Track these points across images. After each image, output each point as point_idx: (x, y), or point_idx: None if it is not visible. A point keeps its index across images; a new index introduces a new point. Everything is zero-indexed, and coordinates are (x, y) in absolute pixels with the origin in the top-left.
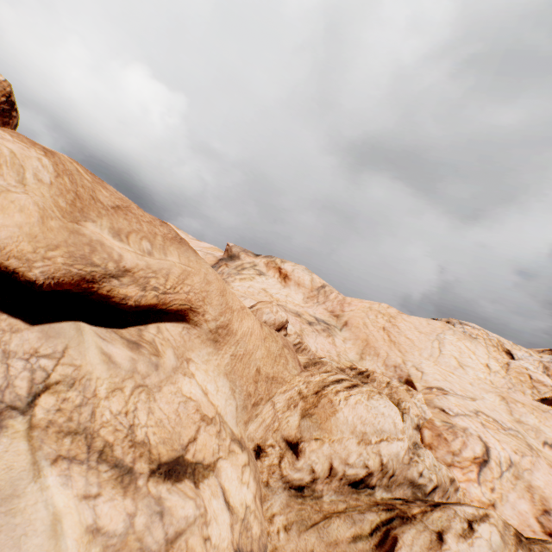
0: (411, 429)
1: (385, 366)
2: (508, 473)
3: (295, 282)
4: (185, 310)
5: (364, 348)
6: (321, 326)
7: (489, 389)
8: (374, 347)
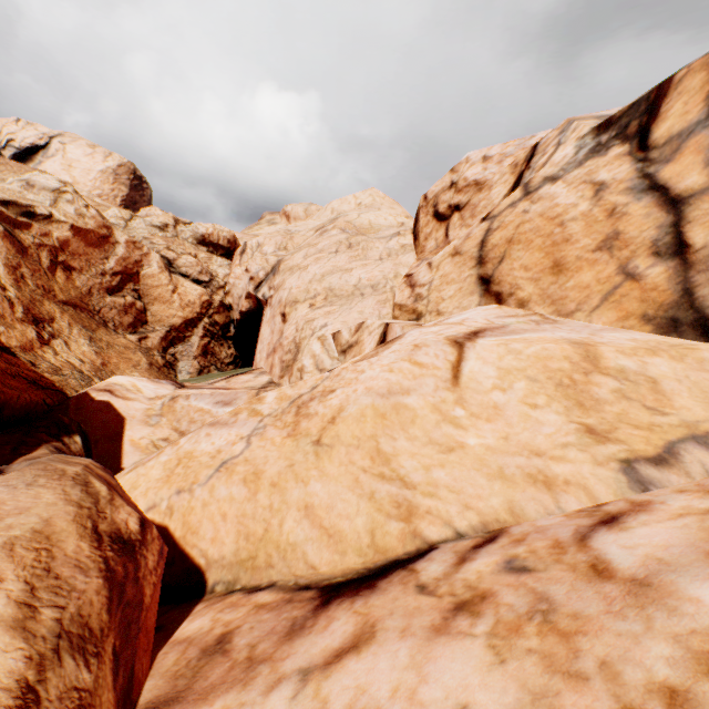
0: (146, 226)
1: None
2: (257, 253)
3: (293, 218)
4: None
5: None
6: None
7: None
8: None
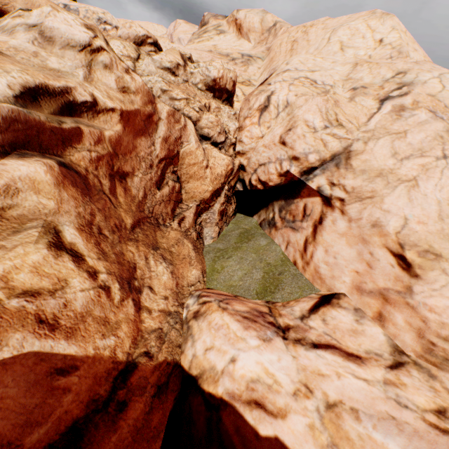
0: (155, 68)
1: (267, 73)
2: (284, 113)
3: (246, 30)
4: (2, 9)
5: (267, 66)
6: (242, 60)
7: (351, 62)
8: (274, 61)
